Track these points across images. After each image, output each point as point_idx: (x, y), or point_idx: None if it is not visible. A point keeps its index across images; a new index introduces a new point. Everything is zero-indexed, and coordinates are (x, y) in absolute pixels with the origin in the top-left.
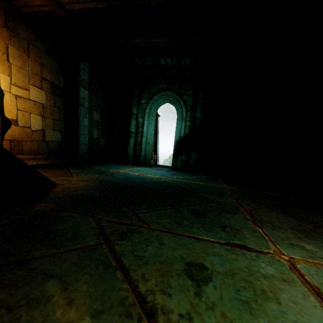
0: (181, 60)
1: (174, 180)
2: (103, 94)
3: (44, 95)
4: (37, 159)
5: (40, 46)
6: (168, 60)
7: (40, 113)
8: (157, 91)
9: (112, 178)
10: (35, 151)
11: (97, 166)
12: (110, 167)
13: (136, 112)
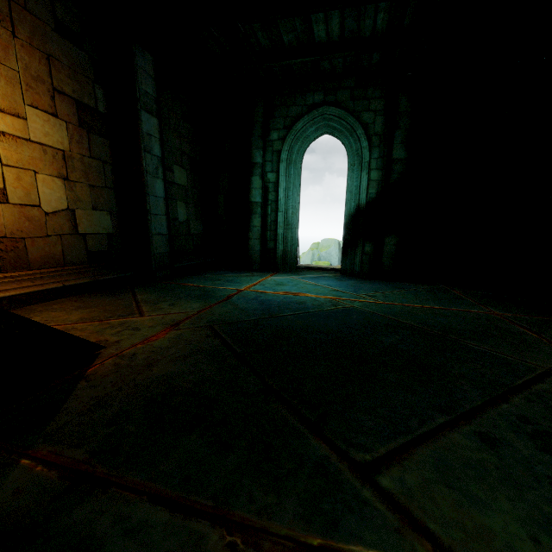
0: (365, 20)
1: (370, 303)
2: (189, 129)
3: (64, 131)
4: (64, 277)
5: (40, 12)
6: (334, 24)
7: (59, 173)
8: (303, 110)
9: (233, 310)
10: (57, 259)
11: (192, 279)
12: (220, 281)
13: (261, 160)
